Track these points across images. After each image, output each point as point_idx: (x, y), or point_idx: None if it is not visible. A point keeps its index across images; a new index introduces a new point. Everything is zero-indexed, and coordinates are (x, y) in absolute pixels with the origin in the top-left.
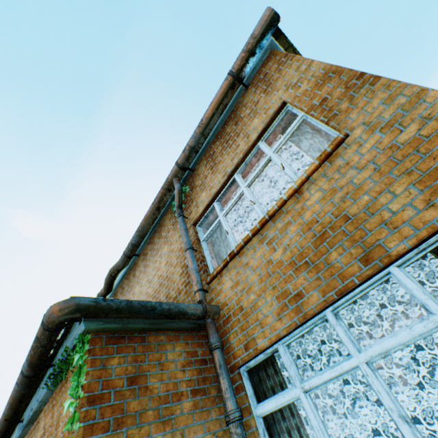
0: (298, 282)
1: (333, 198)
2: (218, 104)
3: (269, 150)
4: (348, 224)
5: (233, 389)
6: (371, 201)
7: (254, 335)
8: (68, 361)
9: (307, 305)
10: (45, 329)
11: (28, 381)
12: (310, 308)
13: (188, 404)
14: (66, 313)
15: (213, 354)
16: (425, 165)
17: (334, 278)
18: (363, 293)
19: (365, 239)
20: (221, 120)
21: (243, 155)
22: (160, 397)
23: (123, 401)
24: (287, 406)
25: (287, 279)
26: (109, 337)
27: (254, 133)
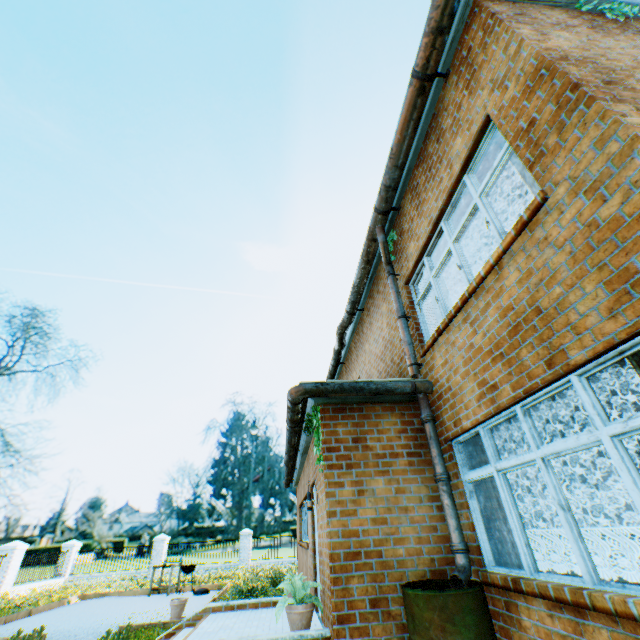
0: (493, 373)
1: (529, 282)
2: (407, 123)
3: (475, 192)
4: (538, 320)
5: (442, 457)
6: (563, 295)
7: (460, 415)
8: (312, 421)
9: (499, 398)
10: (290, 403)
11: (292, 429)
12: (502, 402)
13: (403, 462)
14: (299, 395)
15: (424, 427)
16: (617, 262)
17: (522, 377)
18: (548, 396)
19: (550, 341)
20: (419, 134)
21: (446, 197)
22: (378, 454)
23: (350, 453)
24: (494, 479)
25: (485, 368)
26: (333, 408)
27: (457, 163)
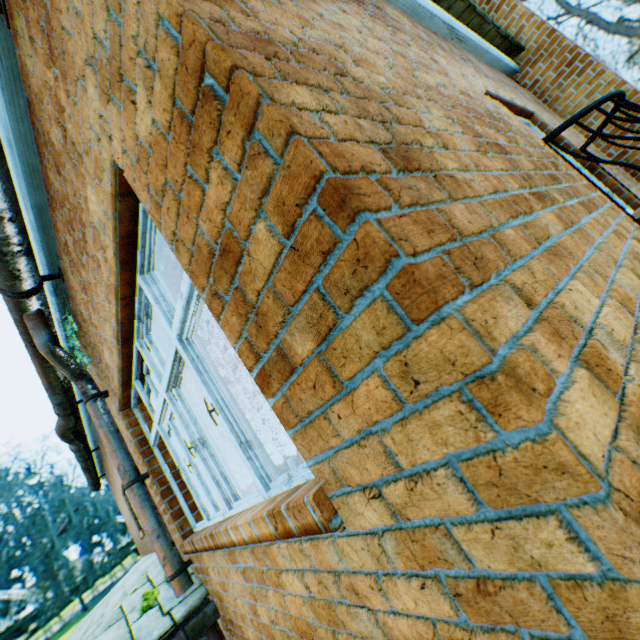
0: None
1: (339, 632)
2: None
3: (168, 324)
4: None
5: None
6: None
7: None
8: None
9: None
10: None
11: None
12: None
13: None
14: None
15: None
16: None
17: None
18: None
19: None
20: (17, 144)
21: (120, 306)
22: None
23: None
24: None
25: None
26: None
27: (109, 246)
